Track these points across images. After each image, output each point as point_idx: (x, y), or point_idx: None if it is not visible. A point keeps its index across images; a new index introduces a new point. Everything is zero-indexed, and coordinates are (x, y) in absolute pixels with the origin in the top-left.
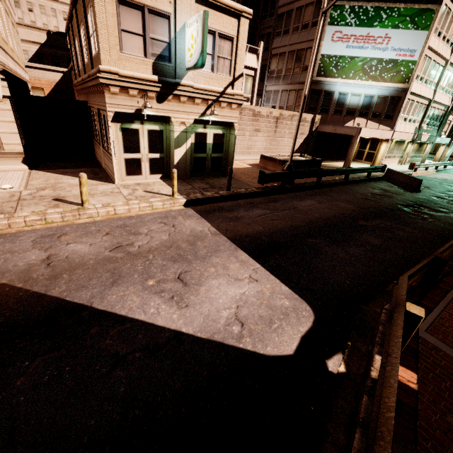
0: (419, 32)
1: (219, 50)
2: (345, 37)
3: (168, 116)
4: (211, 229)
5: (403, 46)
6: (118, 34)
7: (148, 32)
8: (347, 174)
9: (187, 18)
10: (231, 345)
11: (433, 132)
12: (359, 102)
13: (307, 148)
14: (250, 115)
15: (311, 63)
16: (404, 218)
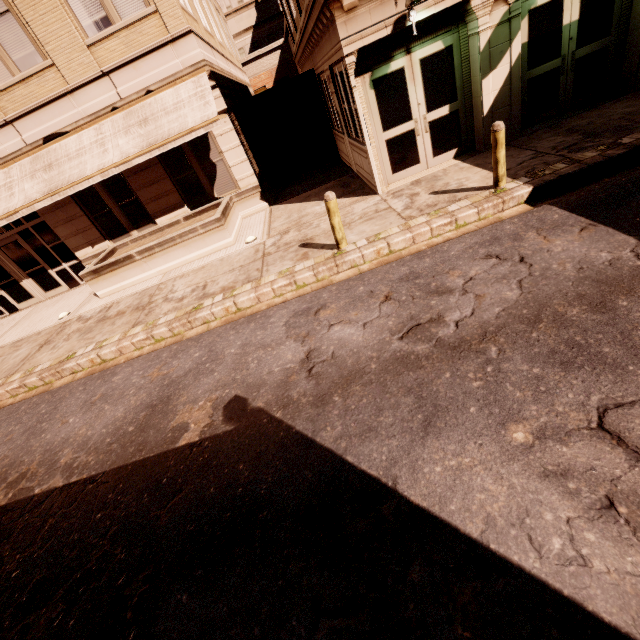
0: None
1: None
2: None
3: (460, 3)
4: None
5: None
6: None
7: None
8: None
9: None
10: None
11: None
12: None
13: None
14: None
15: None
16: None
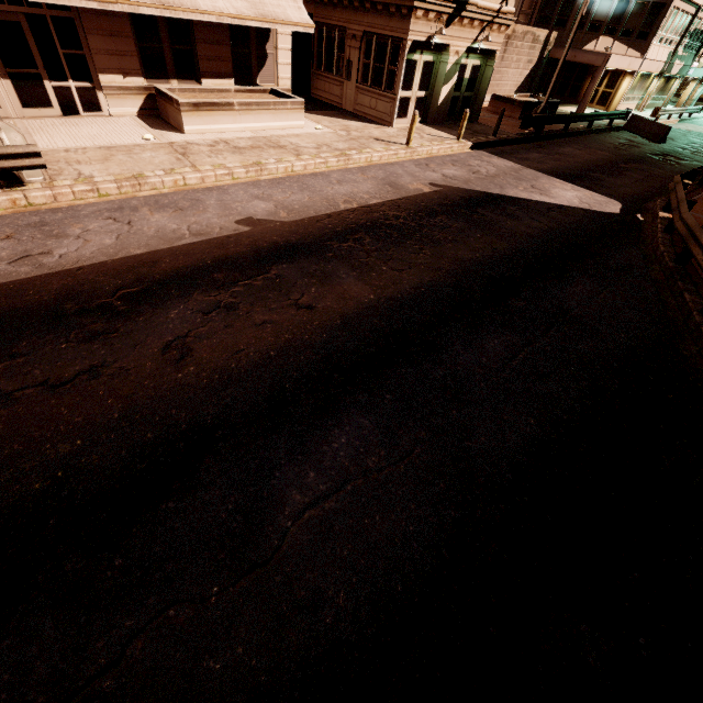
0: None
1: None
2: None
3: (444, 44)
4: (517, 165)
5: None
6: None
7: None
8: (592, 121)
9: None
10: (589, 209)
11: (688, 60)
12: (609, 11)
13: (531, 84)
14: None
15: None
16: (655, 164)
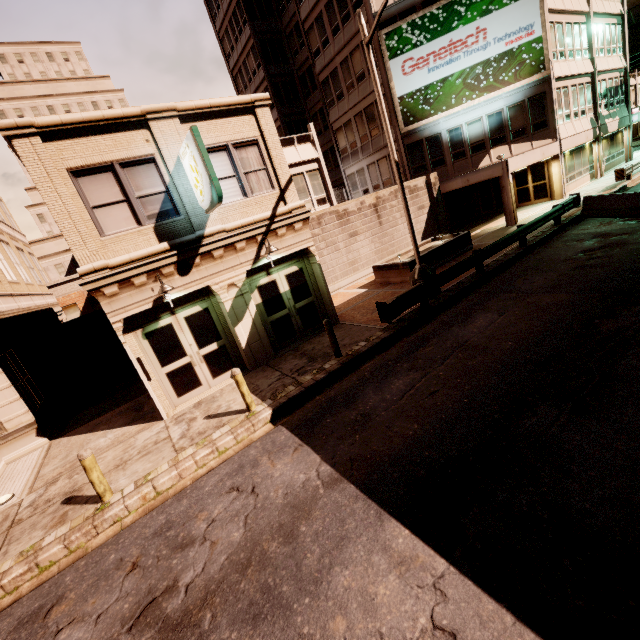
0: (524, 1)
1: (244, 165)
2: (421, 62)
3: (206, 286)
4: (322, 471)
5: (509, 29)
6: (89, 215)
7: (132, 192)
8: (521, 238)
9: (179, 147)
10: None
11: (621, 112)
12: (484, 129)
13: (438, 223)
14: (334, 219)
15: (382, 115)
16: None
